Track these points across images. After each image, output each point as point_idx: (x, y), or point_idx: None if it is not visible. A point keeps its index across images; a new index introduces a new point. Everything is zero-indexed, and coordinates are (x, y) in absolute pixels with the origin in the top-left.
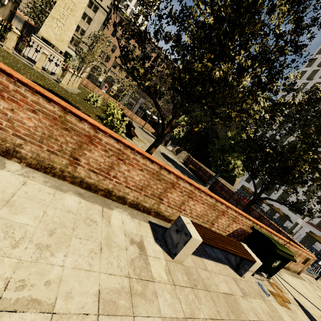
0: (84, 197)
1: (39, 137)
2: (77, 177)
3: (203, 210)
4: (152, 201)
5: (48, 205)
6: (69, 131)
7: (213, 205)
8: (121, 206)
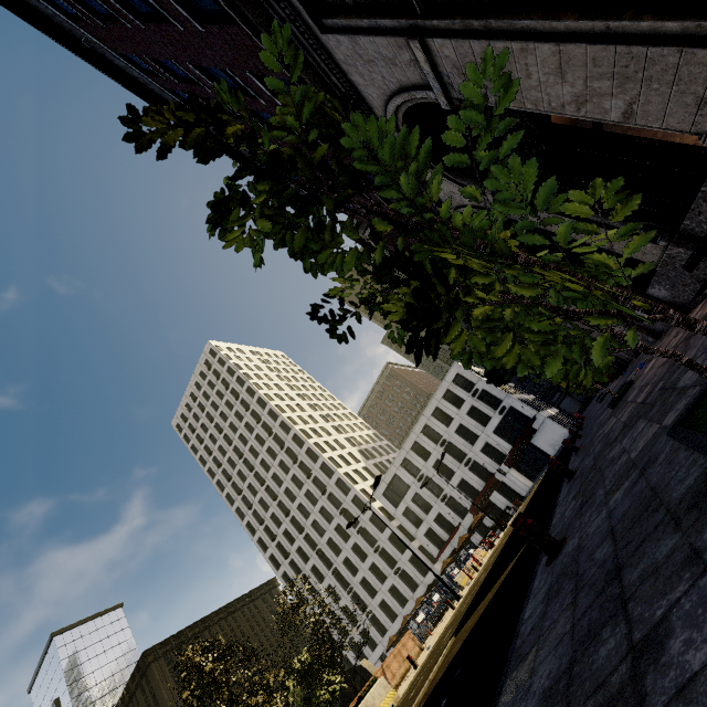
0: None
1: None
2: None
3: None
4: None
5: None
6: None
7: None
8: None
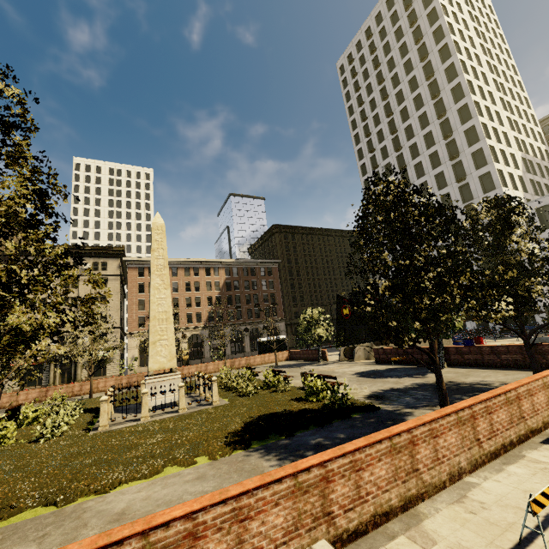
0: (509, 463)
1: (460, 444)
2: (487, 454)
3: (544, 396)
4: (521, 425)
5: (526, 479)
6: (465, 423)
7: (544, 385)
8: (517, 449)
